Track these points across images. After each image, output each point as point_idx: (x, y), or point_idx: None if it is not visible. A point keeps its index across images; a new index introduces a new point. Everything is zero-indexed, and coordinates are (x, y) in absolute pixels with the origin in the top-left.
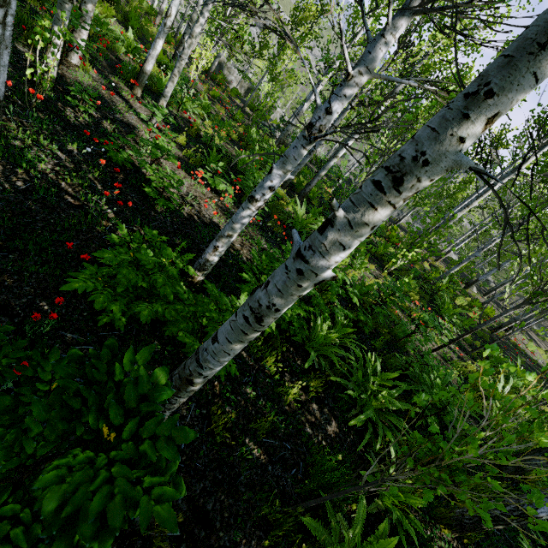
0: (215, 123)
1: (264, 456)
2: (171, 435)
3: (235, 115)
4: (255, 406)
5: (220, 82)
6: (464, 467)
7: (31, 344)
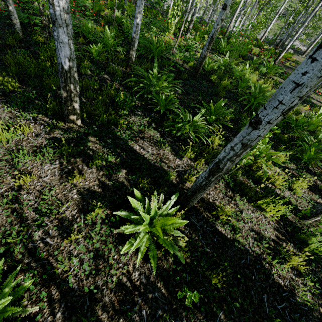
0: None
1: None
2: None
3: None
4: None
5: None
6: None
7: None
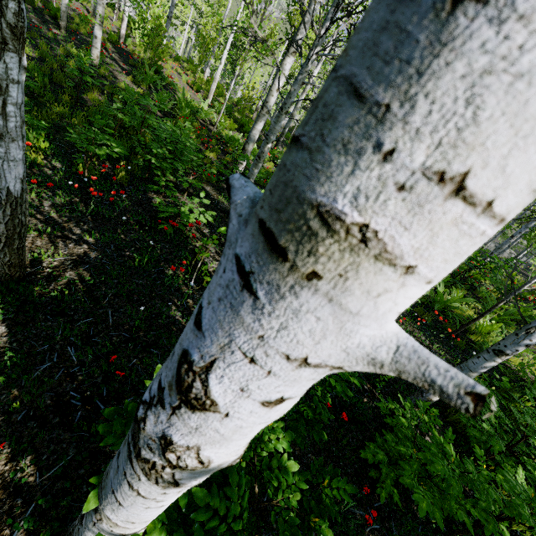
0: None
1: None
2: None
3: None
4: None
5: None
6: None
7: (340, 530)
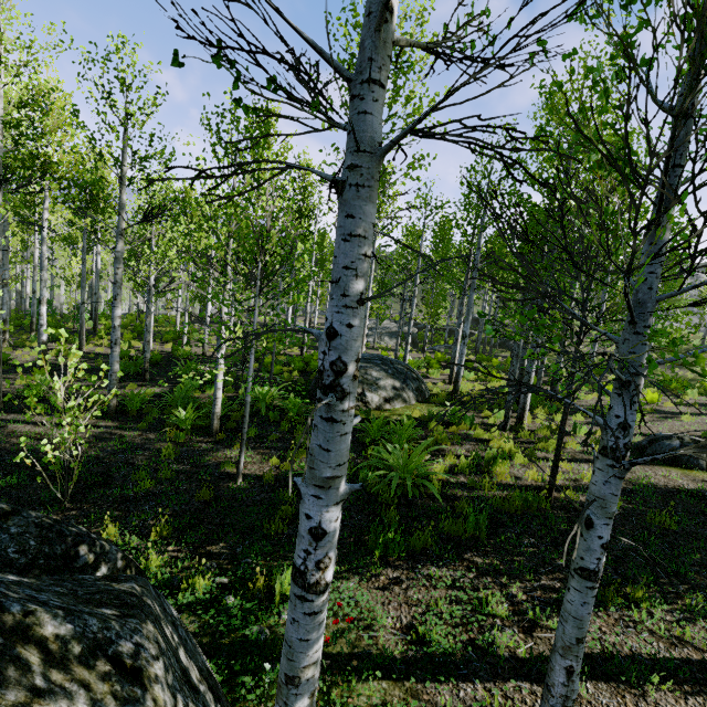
0: None
1: None
2: None
3: None
4: None
5: None
6: None
7: None
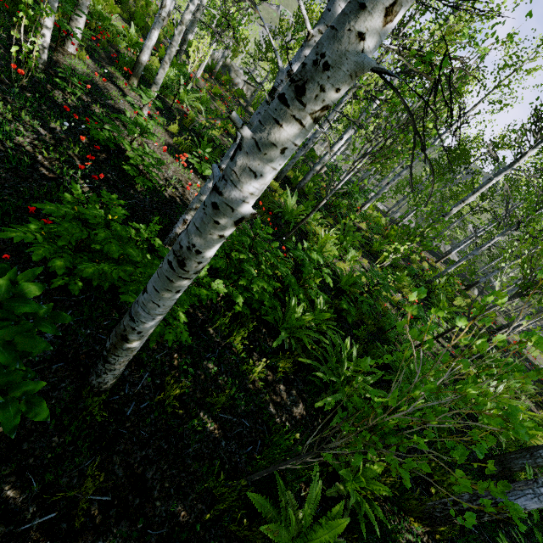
0: (207, 113)
1: (218, 431)
2: (13, 341)
3: (233, 109)
4: (216, 381)
5: (224, 82)
6: (403, 433)
7: None
